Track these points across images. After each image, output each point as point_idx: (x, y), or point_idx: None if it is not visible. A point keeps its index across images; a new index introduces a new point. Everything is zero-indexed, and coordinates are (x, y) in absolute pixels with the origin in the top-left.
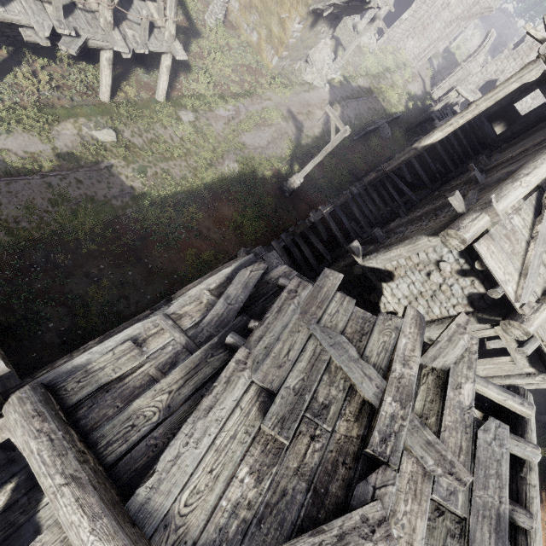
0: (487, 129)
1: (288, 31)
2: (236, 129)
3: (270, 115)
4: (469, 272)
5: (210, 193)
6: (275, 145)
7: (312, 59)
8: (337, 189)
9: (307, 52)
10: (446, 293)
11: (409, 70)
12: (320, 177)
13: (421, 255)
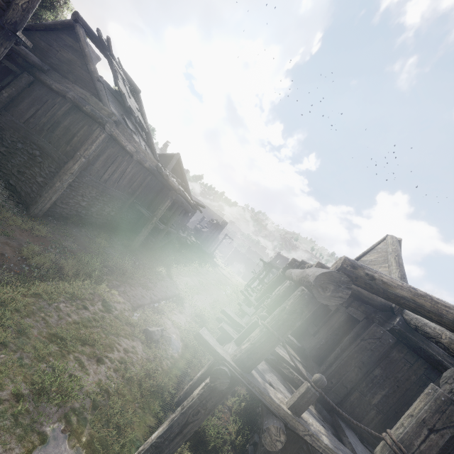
0: None
1: None
2: None
3: None
4: None
5: None
6: None
7: None
8: None
9: None
10: None
11: None
12: None
13: None
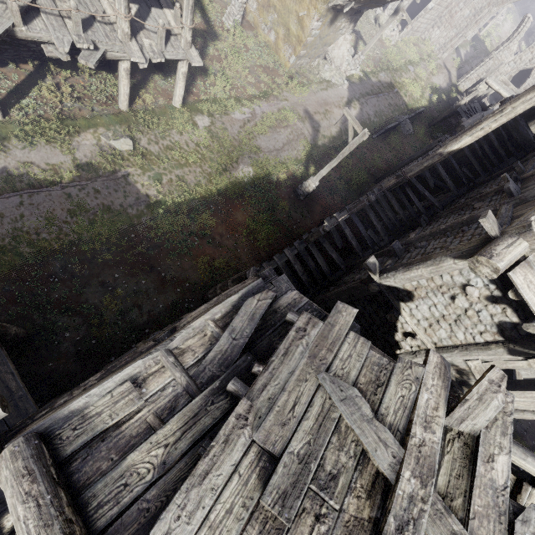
0: (522, 129)
1: (307, 30)
2: (252, 132)
3: (286, 116)
4: (501, 299)
5: (224, 198)
6: (290, 147)
7: (331, 56)
8: (354, 191)
9: (326, 49)
10: (472, 319)
11: (434, 61)
12: (336, 179)
13: (444, 277)
